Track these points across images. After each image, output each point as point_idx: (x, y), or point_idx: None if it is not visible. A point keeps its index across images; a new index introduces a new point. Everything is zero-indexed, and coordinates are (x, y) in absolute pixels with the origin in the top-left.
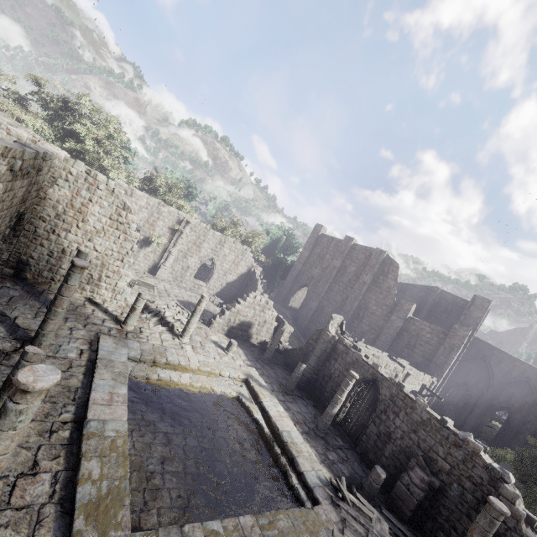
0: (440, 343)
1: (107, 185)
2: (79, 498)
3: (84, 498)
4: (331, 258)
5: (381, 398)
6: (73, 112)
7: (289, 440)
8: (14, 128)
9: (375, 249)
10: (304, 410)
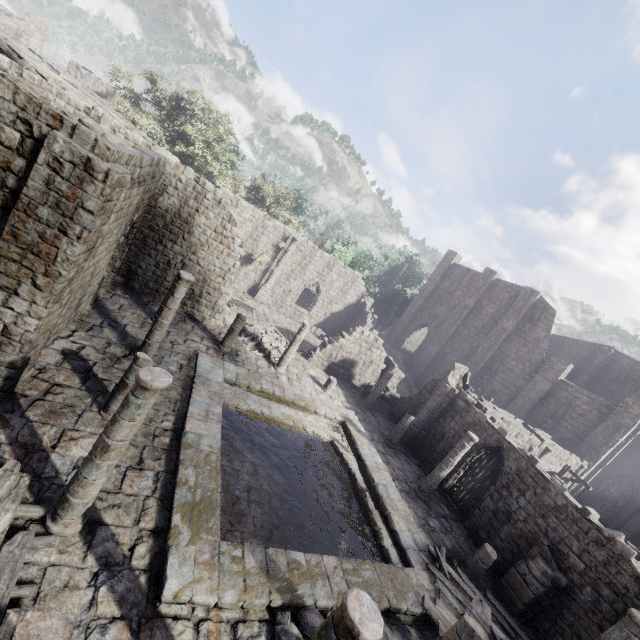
0: (601, 419)
1: (215, 194)
2: (177, 498)
3: (181, 499)
4: (462, 295)
5: (504, 471)
6: (184, 112)
7: (384, 494)
8: (132, 133)
9: (524, 288)
10: (407, 468)
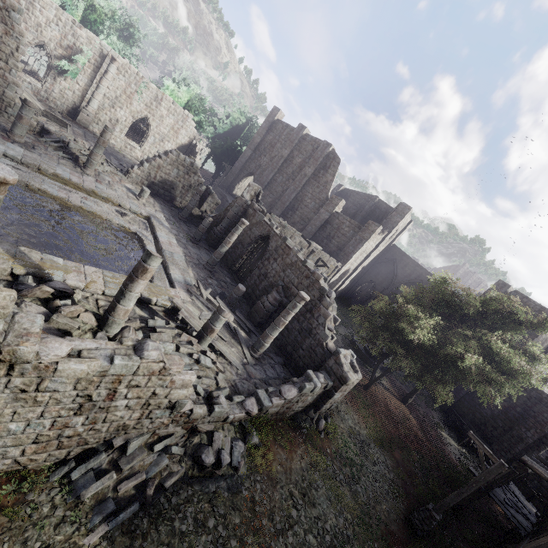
0: (354, 236)
1: None
2: None
3: None
4: (281, 147)
5: (268, 249)
6: None
7: (168, 255)
8: None
9: (323, 141)
10: (204, 255)
